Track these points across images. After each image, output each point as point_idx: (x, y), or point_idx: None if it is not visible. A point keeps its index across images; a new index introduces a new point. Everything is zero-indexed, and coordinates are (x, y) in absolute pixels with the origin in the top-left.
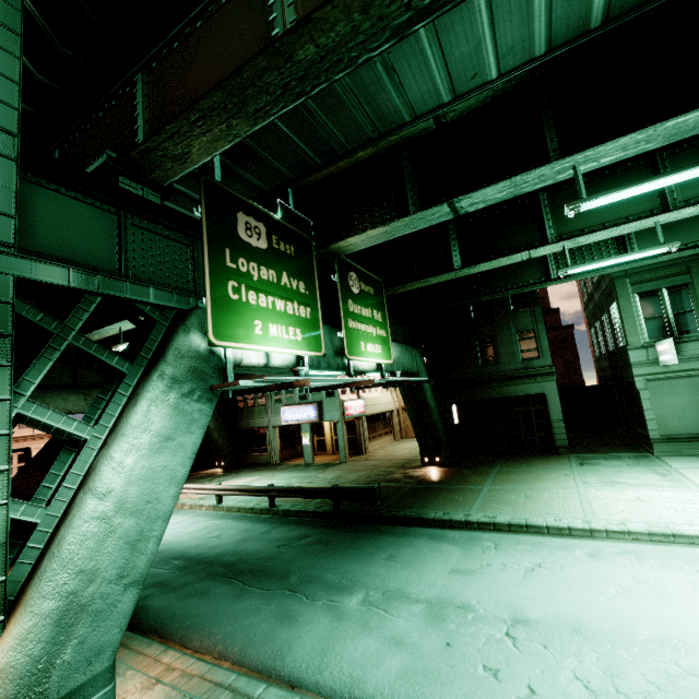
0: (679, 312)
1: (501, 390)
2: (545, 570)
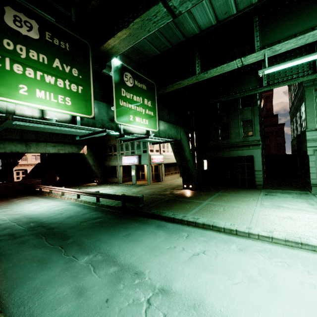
0: None
1: (229, 153)
2: (205, 256)
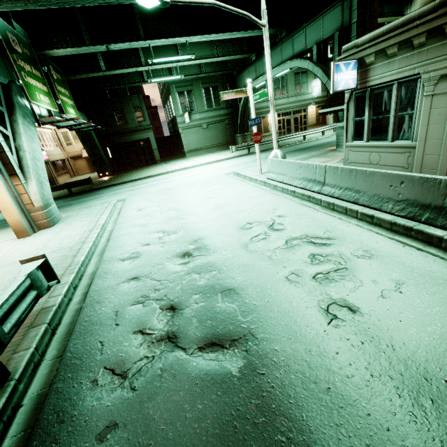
0: (190, 102)
1: (131, 137)
2: (157, 180)
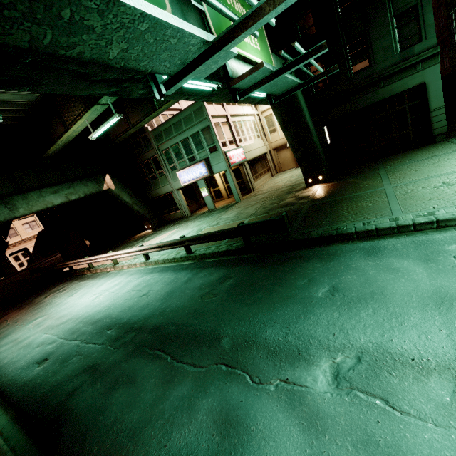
0: None
1: (376, 94)
2: None
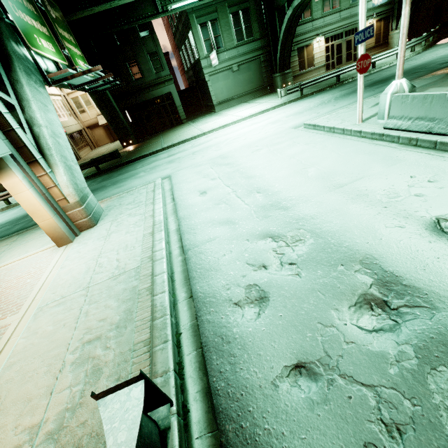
0: (216, 36)
1: (150, 94)
2: (196, 144)
